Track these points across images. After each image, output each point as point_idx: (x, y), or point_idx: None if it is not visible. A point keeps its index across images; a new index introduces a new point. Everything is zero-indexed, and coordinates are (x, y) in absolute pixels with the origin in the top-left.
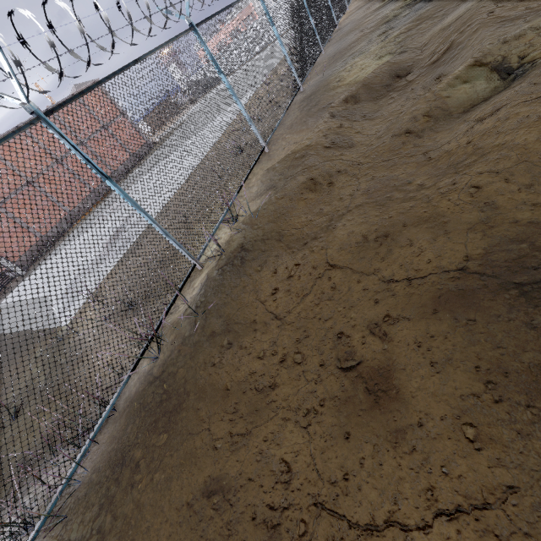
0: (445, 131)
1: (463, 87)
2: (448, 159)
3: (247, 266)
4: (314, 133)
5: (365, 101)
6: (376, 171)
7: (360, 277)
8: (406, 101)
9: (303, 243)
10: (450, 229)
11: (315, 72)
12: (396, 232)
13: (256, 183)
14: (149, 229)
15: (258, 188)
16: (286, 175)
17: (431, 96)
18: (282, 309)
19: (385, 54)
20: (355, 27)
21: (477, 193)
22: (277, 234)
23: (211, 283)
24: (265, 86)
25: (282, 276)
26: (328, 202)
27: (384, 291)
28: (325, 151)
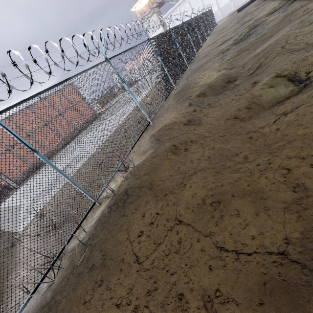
0: (260, 119)
1: (270, 90)
2: (264, 140)
3: (126, 208)
4: (179, 115)
5: (210, 96)
6: (215, 143)
7: (199, 237)
8: (234, 97)
9: (164, 193)
10: (270, 206)
11: (184, 78)
12: (226, 200)
13: (143, 144)
14: (81, 168)
15: (144, 148)
16: (161, 140)
17: (249, 96)
18: (143, 253)
19: (222, 69)
20: (206, 55)
21: (288, 174)
22: (149, 184)
23: (102, 219)
24: (151, 88)
25: (147, 221)
26: (183, 162)
27: (216, 258)
28: (184, 127)
